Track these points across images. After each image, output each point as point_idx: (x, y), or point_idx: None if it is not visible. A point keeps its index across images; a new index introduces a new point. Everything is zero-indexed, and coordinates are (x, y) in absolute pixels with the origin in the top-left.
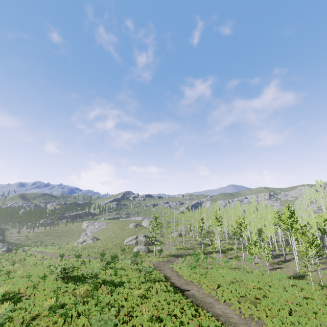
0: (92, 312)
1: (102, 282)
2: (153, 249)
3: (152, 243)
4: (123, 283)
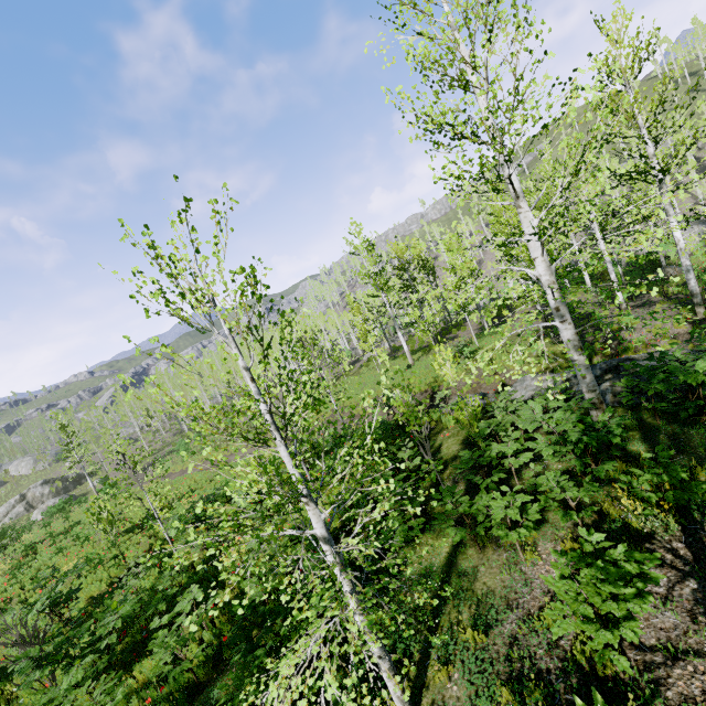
0: (65, 546)
1: (33, 546)
2: (83, 492)
3: (74, 485)
4: (77, 524)
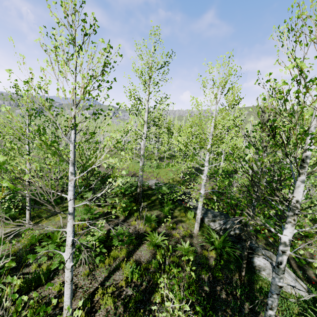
0: None
1: None
2: None
3: None
4: None
